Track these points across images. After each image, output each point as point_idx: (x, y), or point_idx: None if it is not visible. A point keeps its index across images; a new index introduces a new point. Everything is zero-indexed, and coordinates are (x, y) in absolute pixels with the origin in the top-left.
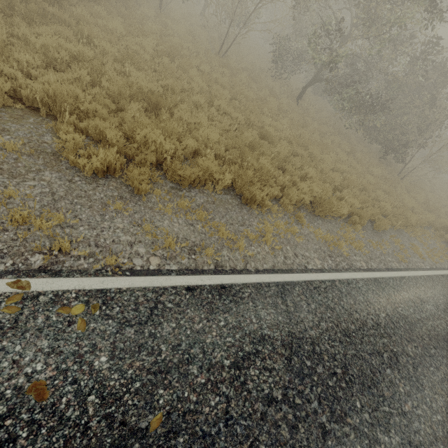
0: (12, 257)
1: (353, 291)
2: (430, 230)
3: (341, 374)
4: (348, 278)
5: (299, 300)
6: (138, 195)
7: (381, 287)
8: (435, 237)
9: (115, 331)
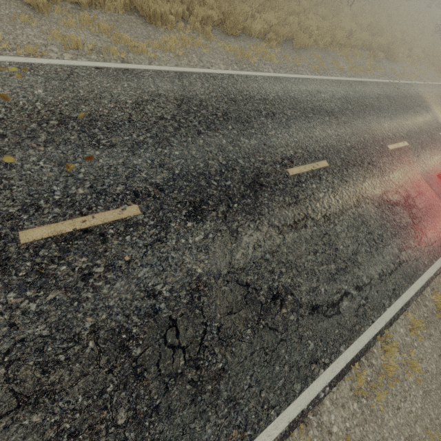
0: None
1: (249, 81)
2: (366, 52)
3: (221, 115)
4: (247, 74)
5: (194, 81)
6: (41, 13)
7: (280, 82)
8: (367, 57)
9: (44, 81)
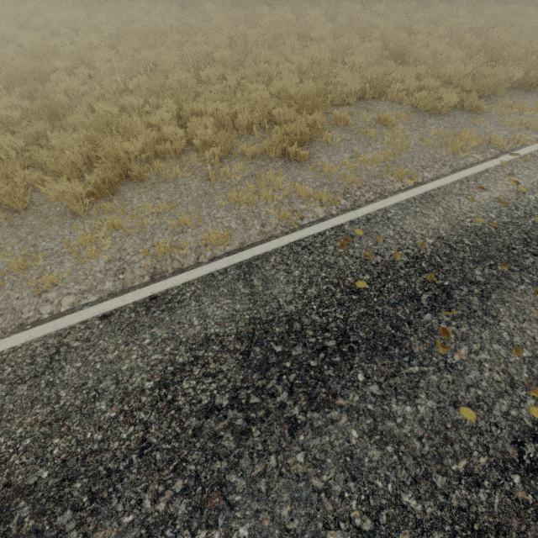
0: (484, 153)
1: None
2: None
3: None
4: None
5: None
6: (475, 113)
7: None
8: None
9: None
